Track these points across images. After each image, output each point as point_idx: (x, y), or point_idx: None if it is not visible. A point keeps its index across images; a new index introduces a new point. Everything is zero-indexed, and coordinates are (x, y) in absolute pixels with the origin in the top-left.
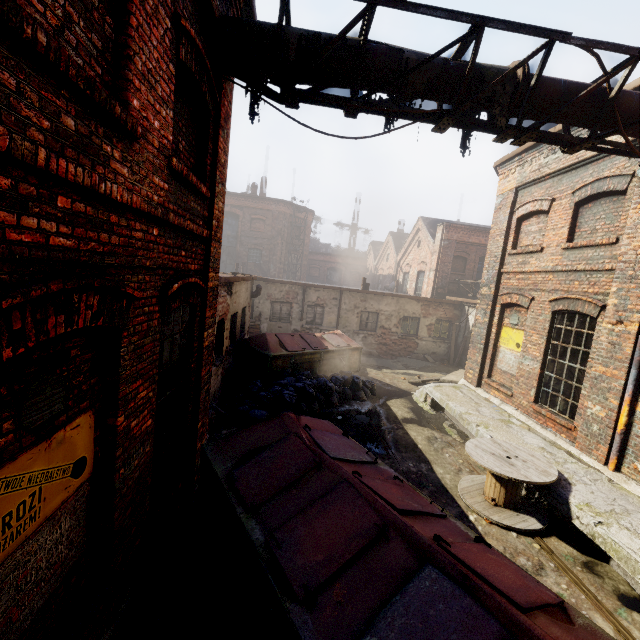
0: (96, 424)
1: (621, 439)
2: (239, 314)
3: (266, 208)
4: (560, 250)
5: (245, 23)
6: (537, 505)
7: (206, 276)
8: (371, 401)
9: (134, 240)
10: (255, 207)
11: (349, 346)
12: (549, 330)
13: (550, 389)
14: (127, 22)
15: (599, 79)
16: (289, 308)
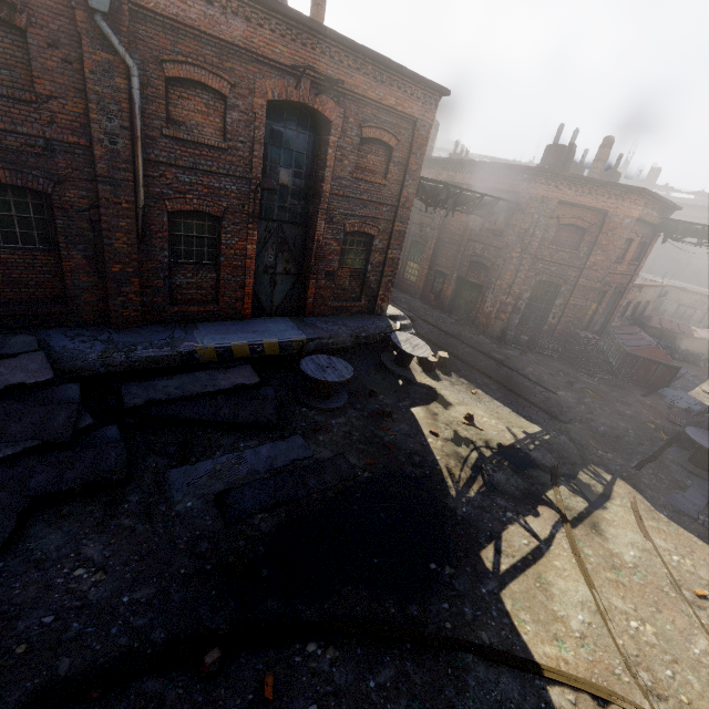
0: (596, 306)
1: None
2: (642, 303)
3: None
4: None
5: (666, 225)
6: None
7: (628, 285)
8: (706, 369)
9: (615, 278)
10: None
11: None
12: None
13: None
14: (629, 246)
15: None
16: (692, 312)
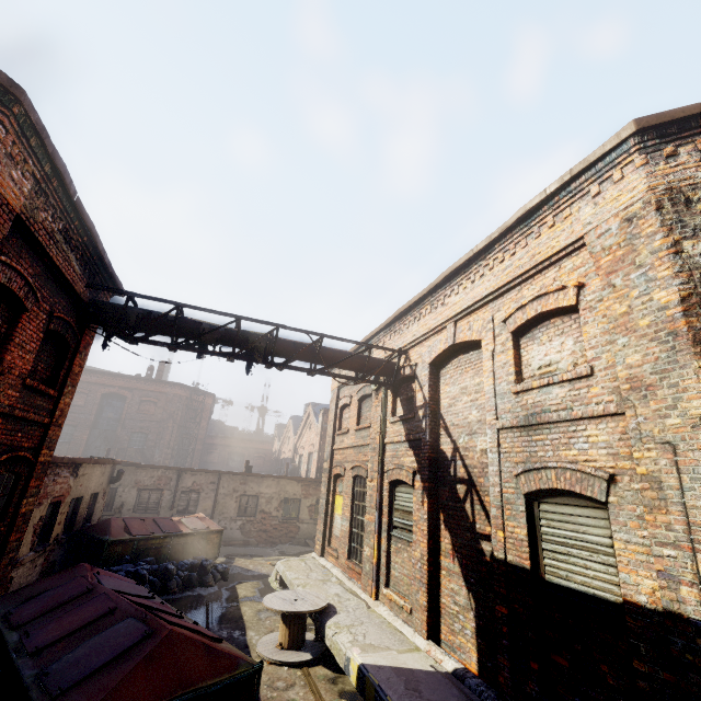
0: None
1: (376, 570)
2: (86, 499)
3: (160, 390)
4: (354, 431)
5: (105, 305)
6: (320, 644)
7: (39, 452)
8: (220, 586)
9: None
10: (148, 389)
11: (208, 528)
12: (352, 492)
13: (355, 543)
14: (16, 326)
15: (316, 342)
16: (159, 496)
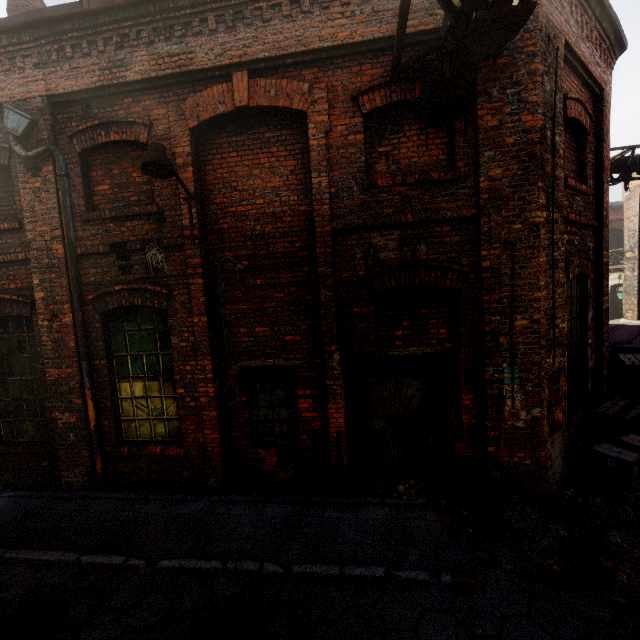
0: None
1: None
2: None
3: None
4: None
5: None
6: None
7: None
8: None
9: None
10: None
11: None
12: None
13: None
14: None
15: None
16: None
